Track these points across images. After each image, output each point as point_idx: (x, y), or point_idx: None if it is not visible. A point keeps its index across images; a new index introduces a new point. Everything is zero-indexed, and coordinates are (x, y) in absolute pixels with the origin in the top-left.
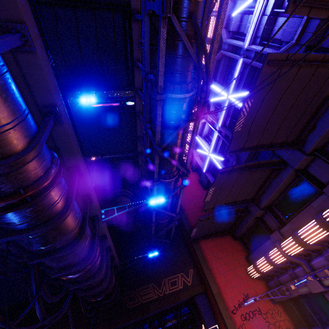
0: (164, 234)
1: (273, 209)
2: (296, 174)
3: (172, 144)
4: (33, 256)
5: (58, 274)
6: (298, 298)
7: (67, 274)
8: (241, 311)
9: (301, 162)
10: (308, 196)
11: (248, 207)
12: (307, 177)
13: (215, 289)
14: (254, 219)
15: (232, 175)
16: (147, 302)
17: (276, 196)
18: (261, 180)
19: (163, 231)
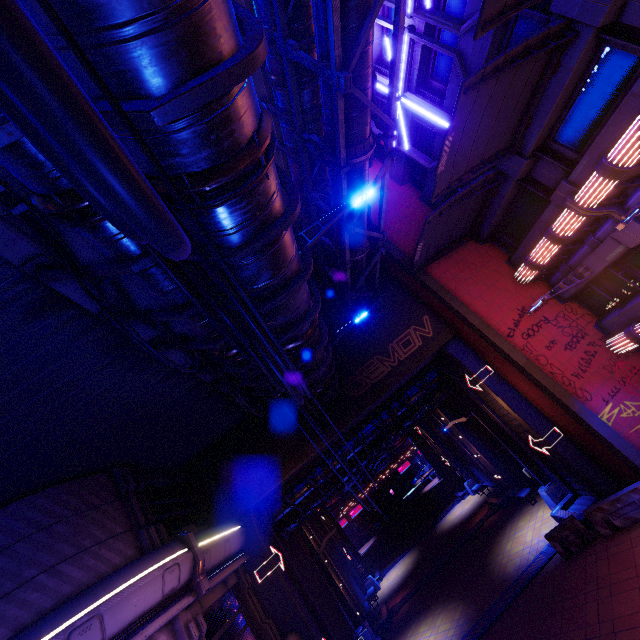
0: (364, 285)
1: (550, 149)
2: (596, 44)
3: (362, 61)
4: (261, 302)
5: (288, 335)
6: (604, 275)
7: (291, 341)
8: (521, 330)
9: (611, 3)
10: (620, 82)
11: (501, 169)
12: (621, 36)
13: (475, 319)
14: (514, 186)
15: (481, 93)
16: (379, 379)
17: (556, 117)
18: (527, 93)
19: (365, 274)
